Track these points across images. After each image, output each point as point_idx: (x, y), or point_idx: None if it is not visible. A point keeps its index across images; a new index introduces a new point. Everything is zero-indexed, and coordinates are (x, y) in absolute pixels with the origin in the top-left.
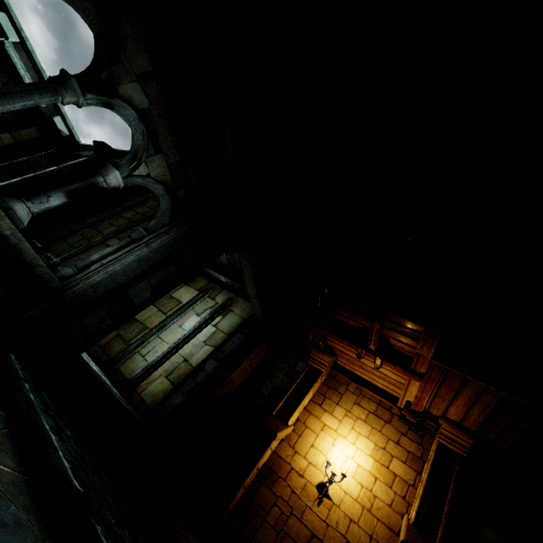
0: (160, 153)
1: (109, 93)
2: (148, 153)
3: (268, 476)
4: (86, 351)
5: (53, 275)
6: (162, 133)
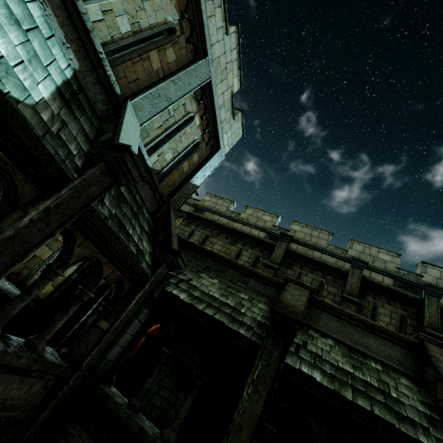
0: None
1: None
2: None
3: None
4: (7, 277)
5: None
6: None
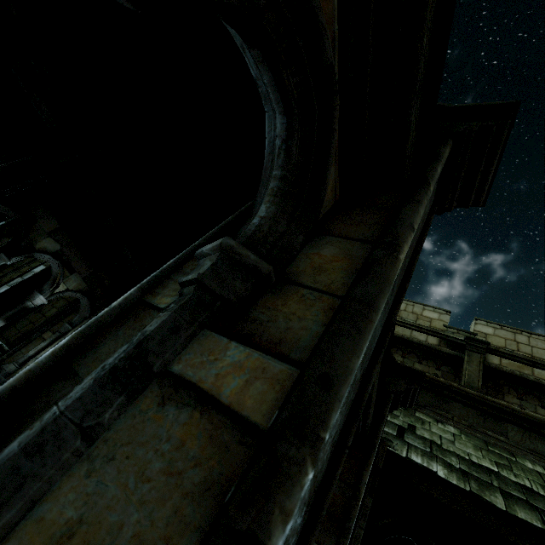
0: (75, 272)
1: (29, 251)
2: (64, 276)
3: None
4: None
5: (0, 373)
6: (74, 260)
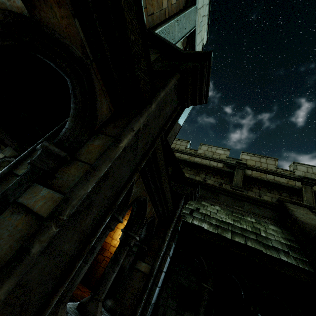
0: (8, 146)
1: None
2: (1, 149)
3: (101, 250)
4: None
5: None
6: (6, 139)
